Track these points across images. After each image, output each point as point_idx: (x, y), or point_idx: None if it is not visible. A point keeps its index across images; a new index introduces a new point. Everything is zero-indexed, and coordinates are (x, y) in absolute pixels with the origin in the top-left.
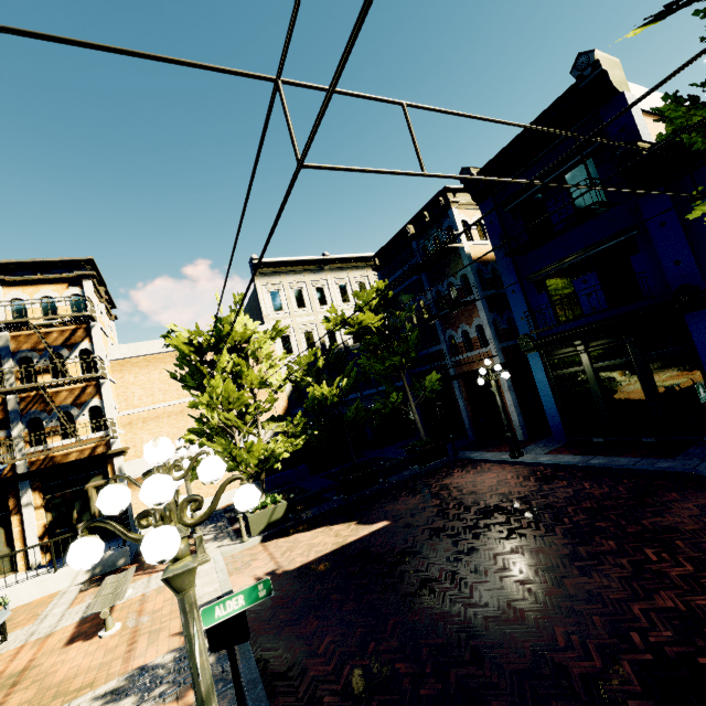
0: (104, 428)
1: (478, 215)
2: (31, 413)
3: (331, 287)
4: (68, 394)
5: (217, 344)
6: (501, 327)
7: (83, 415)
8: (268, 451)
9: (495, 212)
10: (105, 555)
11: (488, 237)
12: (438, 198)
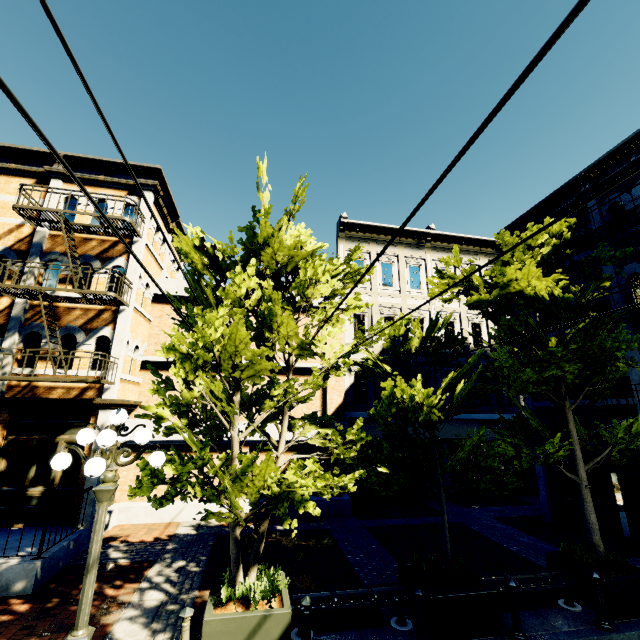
0: (106, 367)
1: None
2: (34, 325)
3: (429, 268)
4: (82, 314)
5: (247, 262)
6: None
7: (87, 343)
8: (282, 483)
9: None
10: (1, 564)
11: None
12: None
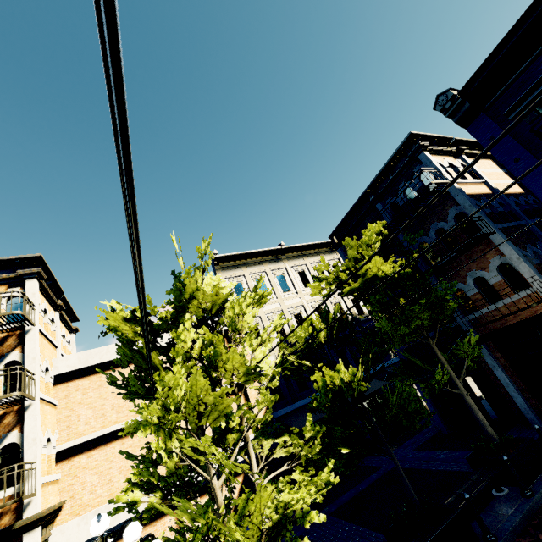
0: (19, 479)
1: (447, 159)
2: None
3: (291, 274)
4: None
5: (177, 317)
6: (532, 262)
7: None
8: (277, 508)
9: (496, 124)
10: None
11: (466, 177)
12: (402, 148)
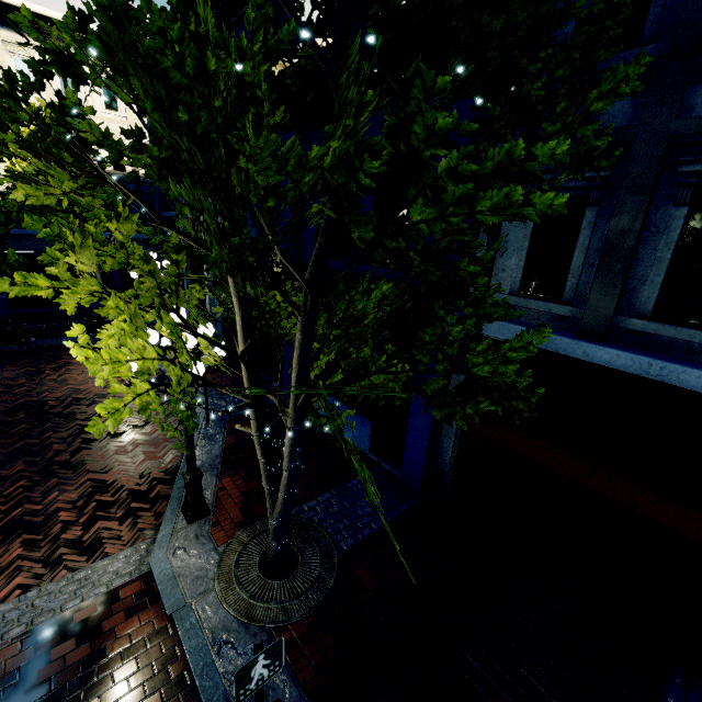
0: None
1: None
2: None
3: None
4: None
5: None
6: None
7: None
8: None
9: None
10: None
11: None
12: None
